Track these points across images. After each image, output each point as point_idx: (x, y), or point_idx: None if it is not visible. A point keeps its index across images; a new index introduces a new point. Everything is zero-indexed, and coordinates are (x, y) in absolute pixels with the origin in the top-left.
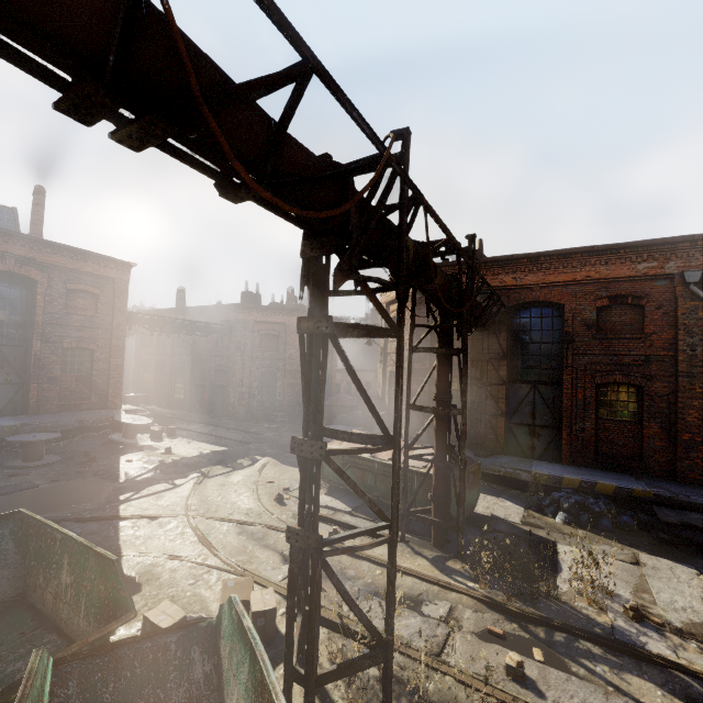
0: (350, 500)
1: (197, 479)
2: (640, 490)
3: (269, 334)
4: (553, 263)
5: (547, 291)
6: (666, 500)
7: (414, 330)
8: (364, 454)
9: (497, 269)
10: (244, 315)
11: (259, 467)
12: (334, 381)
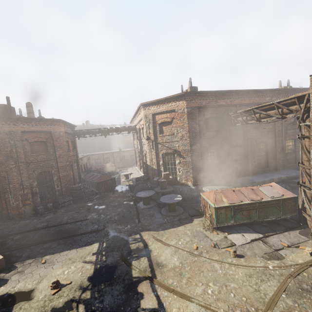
0: (243, 229)
1: (160, 287)
2: (283, 177)
3: (37, 141)
4: (243, 95)
5: (241, 107)
6: (288, 177)
7: (190, 128)
8: (245, 201)
9: (224, 96)
10: (8, 127)
11: (158, 242)
12: (79, 167)
